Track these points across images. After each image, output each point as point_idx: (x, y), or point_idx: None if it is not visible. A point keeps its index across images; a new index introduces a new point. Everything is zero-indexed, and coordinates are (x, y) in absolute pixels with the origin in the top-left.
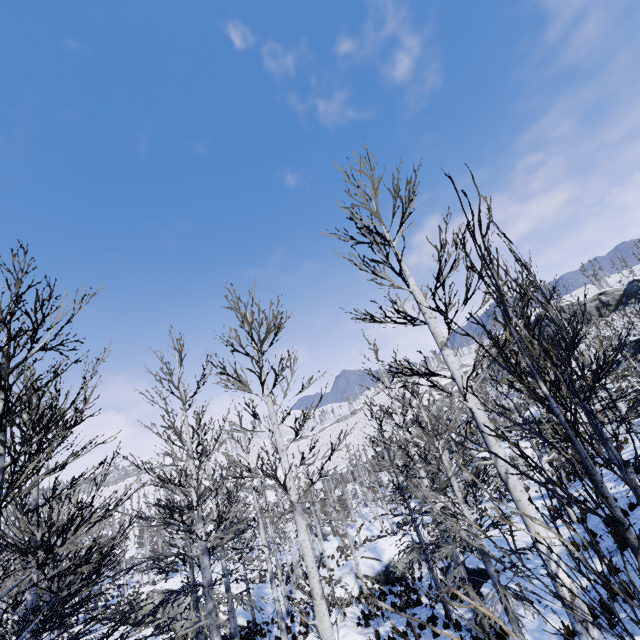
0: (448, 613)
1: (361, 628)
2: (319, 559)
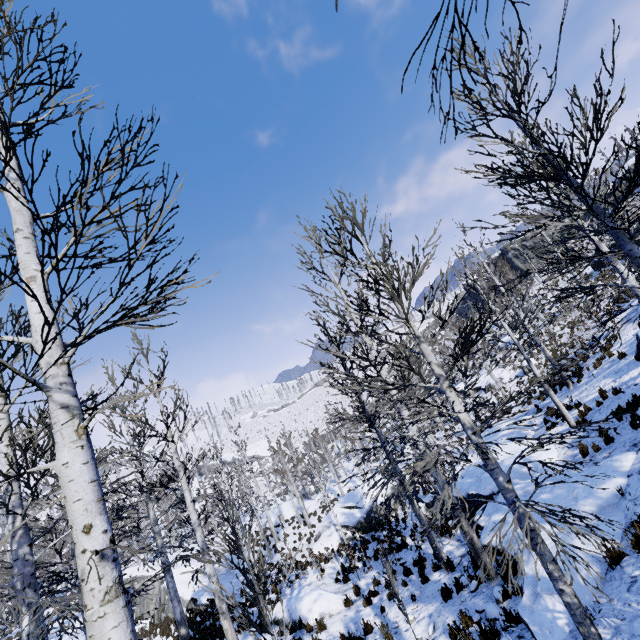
0: (437, 552)
1: (340, 585)
2: (300, 518)
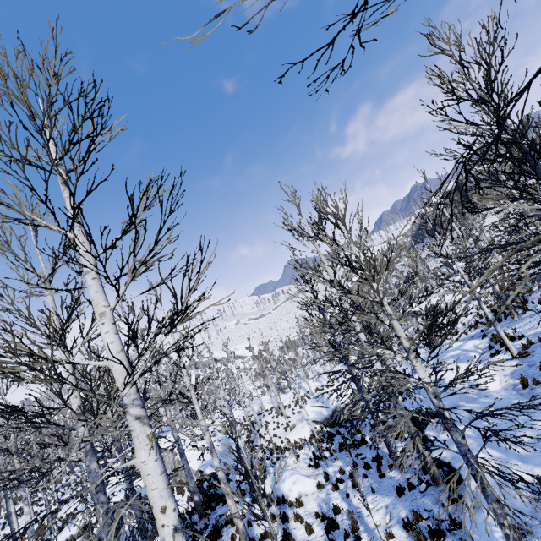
0: (392, 454)
1: (312, 469)
2: (277, 410)
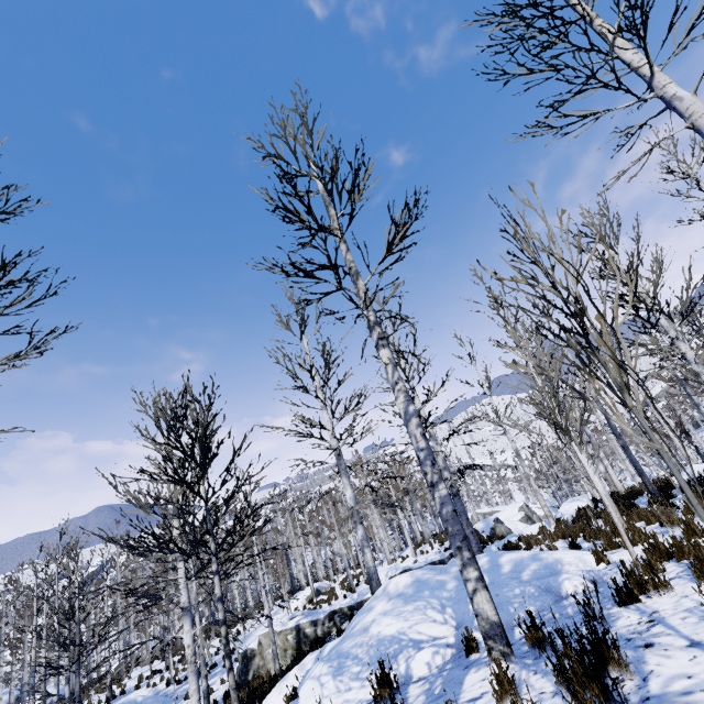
0: None
1: None
2: None
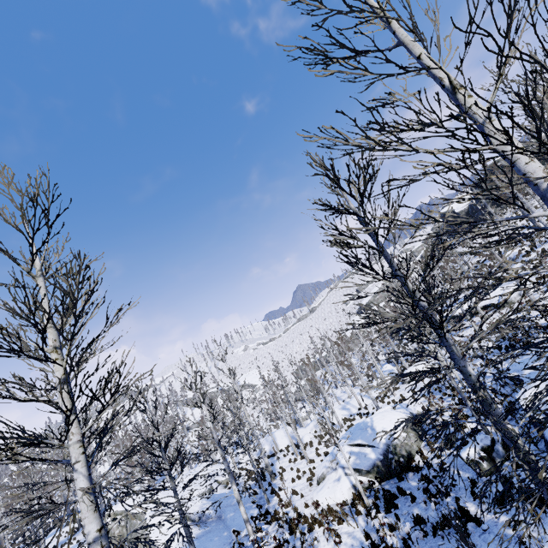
0: None
1: None
2: (296, 450)
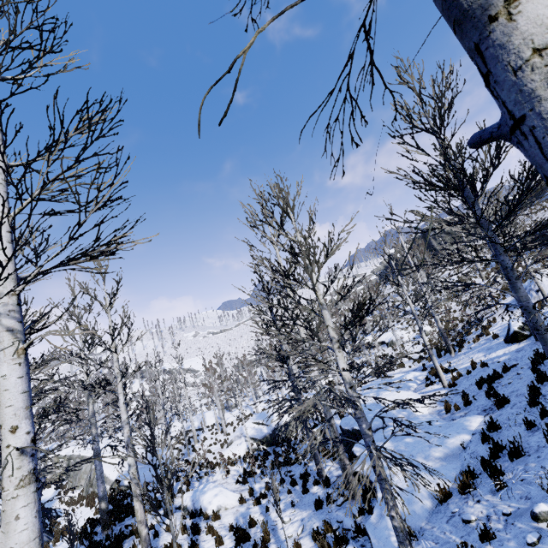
0: (320, 471)
1: (239, 485)
2: (218, 426)
